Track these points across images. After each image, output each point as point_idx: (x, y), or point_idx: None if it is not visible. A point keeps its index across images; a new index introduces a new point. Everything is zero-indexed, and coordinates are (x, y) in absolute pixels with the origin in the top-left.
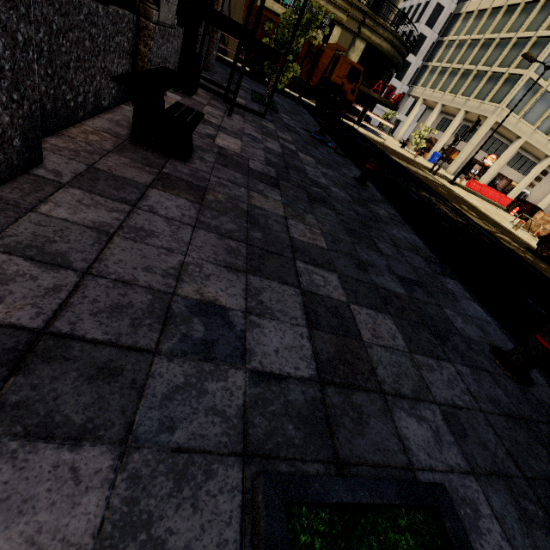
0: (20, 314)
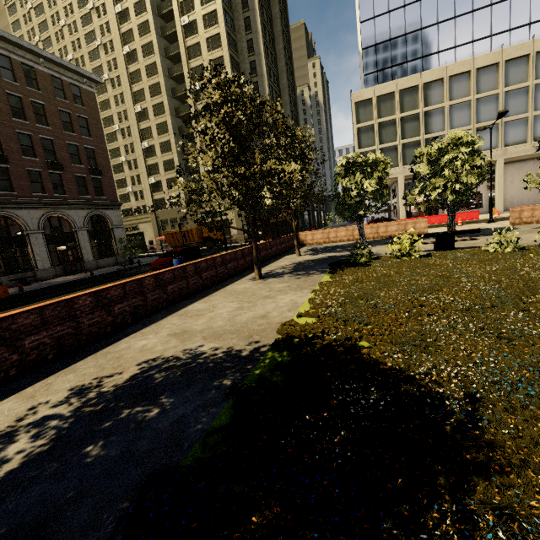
0: None
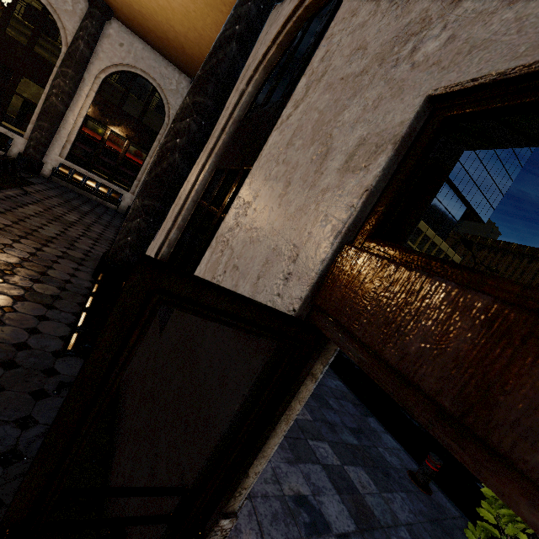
0: (252, 537)
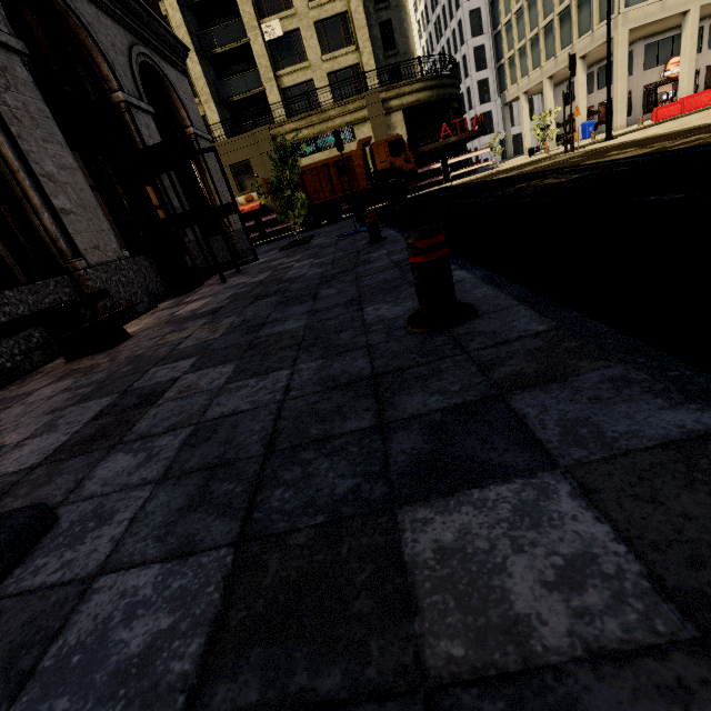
0: None
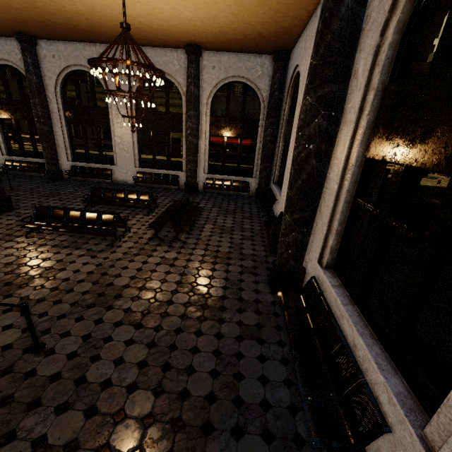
0: None
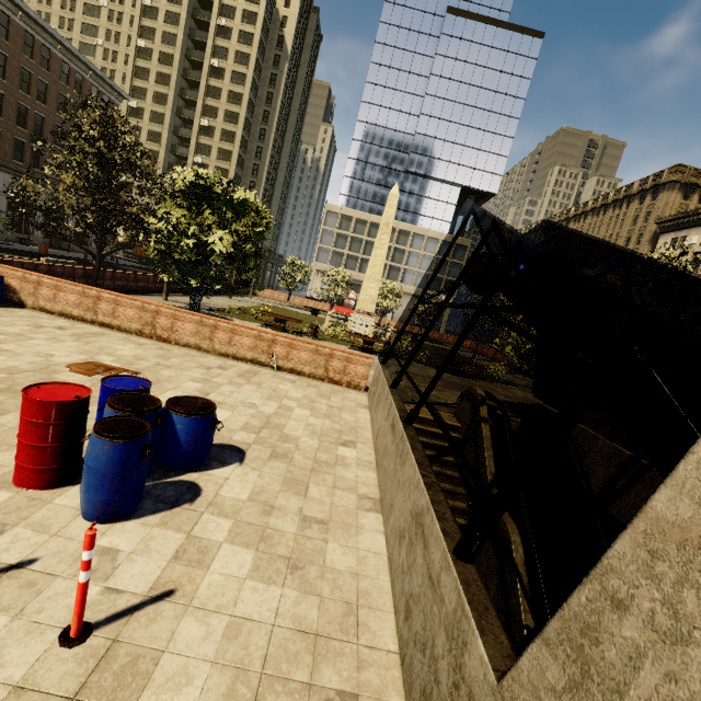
0: None
